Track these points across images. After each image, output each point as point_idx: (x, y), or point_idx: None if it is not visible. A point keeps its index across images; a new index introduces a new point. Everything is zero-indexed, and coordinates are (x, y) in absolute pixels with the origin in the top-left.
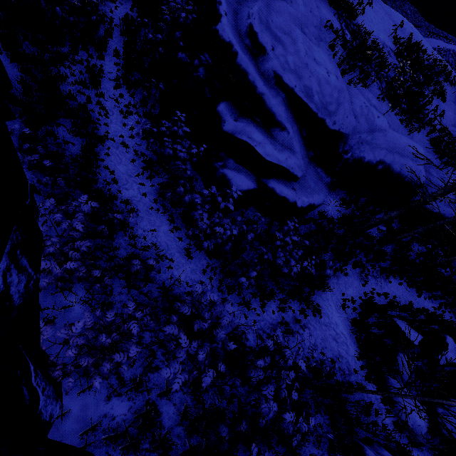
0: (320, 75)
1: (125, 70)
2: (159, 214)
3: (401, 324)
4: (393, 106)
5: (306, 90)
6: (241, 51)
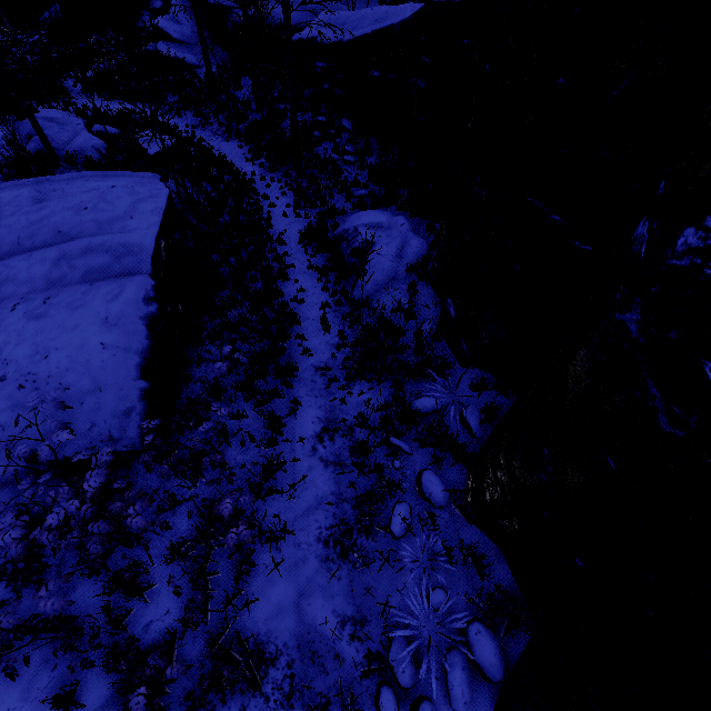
0: None
1: None
2: None
3: None
4: None
5: None
6: None
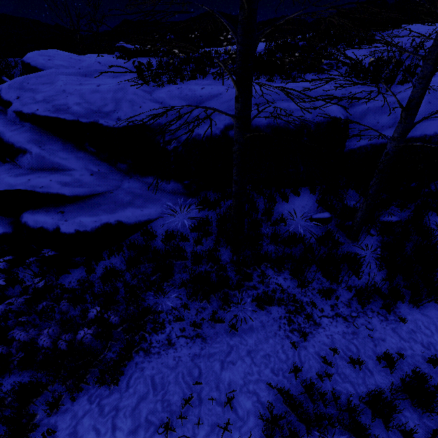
0: (83, 90)
1: None
2: None
3: None
4: None
5: (57, 107)
6: None
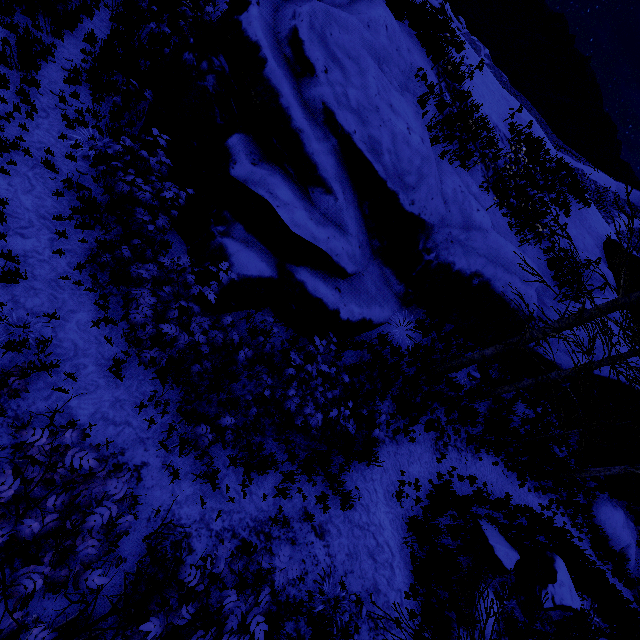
0: (396, 128)
1: (99, 65)
2: (81, 291)
3: (489, 531)
4: (501, 203)
5: (372, 142)
6: (274, 60)
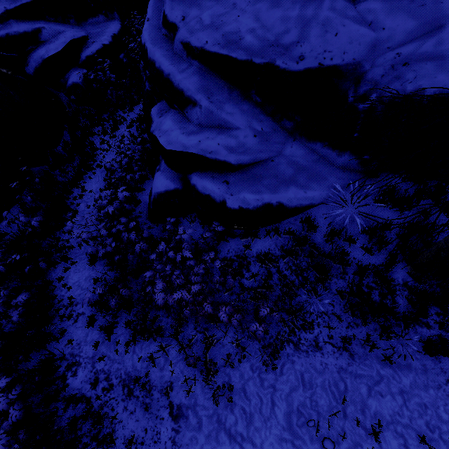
0: (258, 3)
1: None
2: (98, 222)
3: None
4: None
5: (227, 37)
6: (151, 44)
